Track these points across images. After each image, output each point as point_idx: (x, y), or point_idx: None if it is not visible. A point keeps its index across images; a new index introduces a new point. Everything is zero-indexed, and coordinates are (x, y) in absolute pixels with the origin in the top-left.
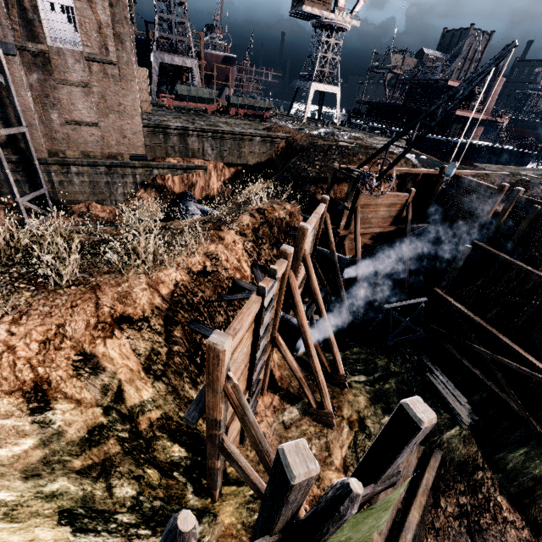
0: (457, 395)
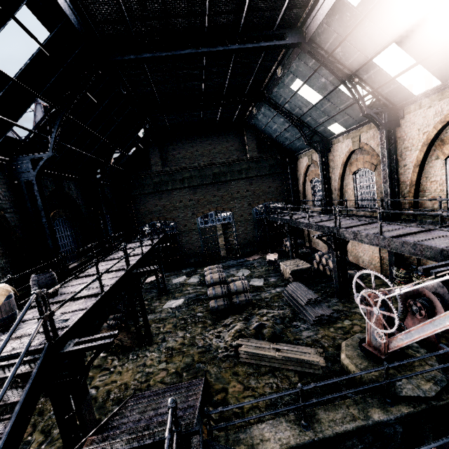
0: None
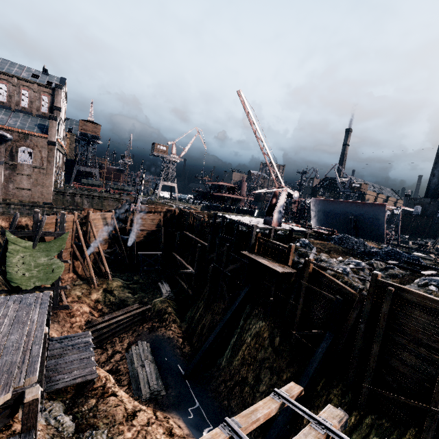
0: (167, 289)
